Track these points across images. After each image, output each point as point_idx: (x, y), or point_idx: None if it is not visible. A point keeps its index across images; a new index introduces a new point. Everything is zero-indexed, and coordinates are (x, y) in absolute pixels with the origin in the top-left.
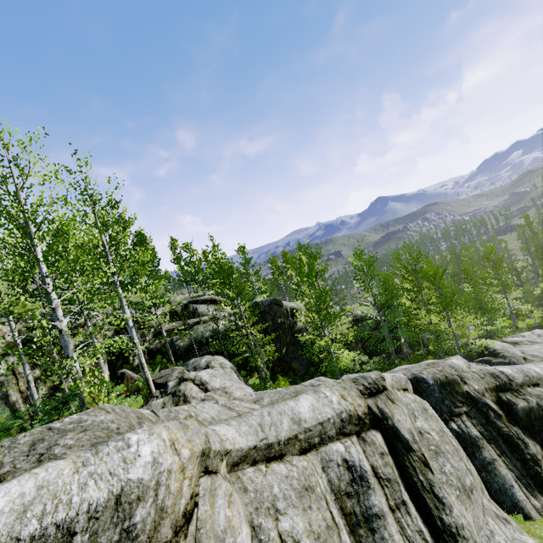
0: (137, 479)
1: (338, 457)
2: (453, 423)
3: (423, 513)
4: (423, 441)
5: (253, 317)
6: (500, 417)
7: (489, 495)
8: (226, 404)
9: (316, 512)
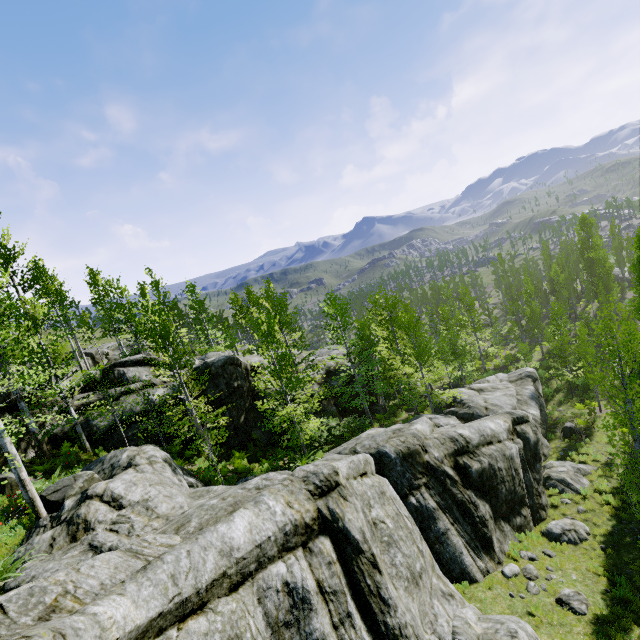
0: None
1: (278, 582)
2: (412, 497)
3: (369, 620)
4: (377, 533)
5: (199, 386)
6: (455, 484)
7: (441, 565)
8: (132, 546)
9: None
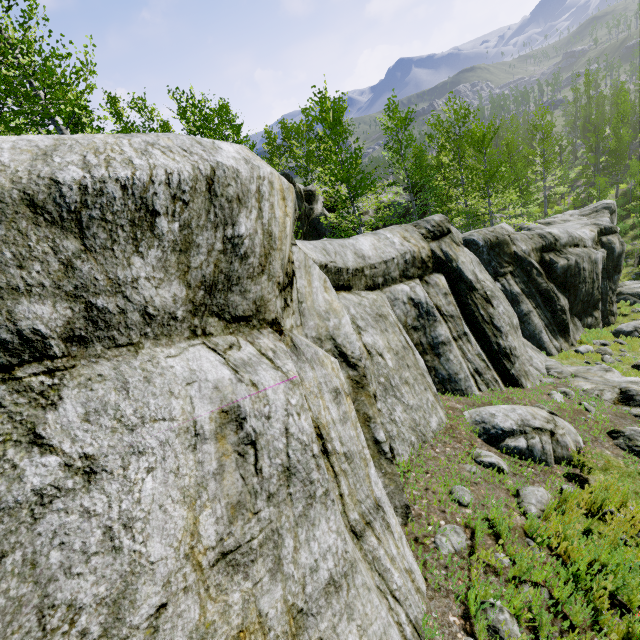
0: (230, 167)
1: (403, 296)
2: (497, 283)
3: (481, 342)
4: None
5: None
6: (541, 275)
7: None
8: None
9: (392, 335)
